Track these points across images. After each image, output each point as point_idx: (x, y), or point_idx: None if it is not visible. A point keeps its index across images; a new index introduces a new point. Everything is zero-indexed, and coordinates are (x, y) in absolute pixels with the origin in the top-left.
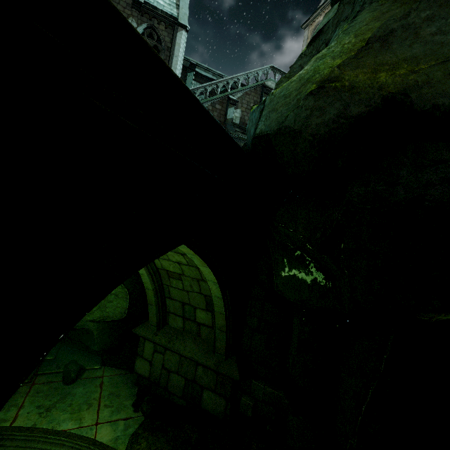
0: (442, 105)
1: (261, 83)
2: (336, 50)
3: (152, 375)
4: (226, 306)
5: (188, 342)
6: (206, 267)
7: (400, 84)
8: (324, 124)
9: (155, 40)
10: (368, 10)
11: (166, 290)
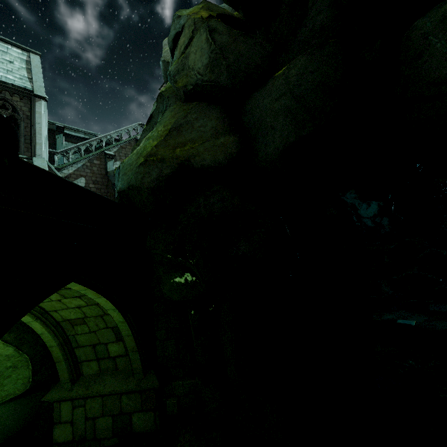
0: (204, 165)
1: (134, 137)
2: (155, 134)
3: (76, 434)
4: (131, 327)
5: (107, 379)
6: (101, 298)
7: (186, 155)
8: (152, 182)
9: (10, 110)
10: (169, 111)
11: (73, 341)
